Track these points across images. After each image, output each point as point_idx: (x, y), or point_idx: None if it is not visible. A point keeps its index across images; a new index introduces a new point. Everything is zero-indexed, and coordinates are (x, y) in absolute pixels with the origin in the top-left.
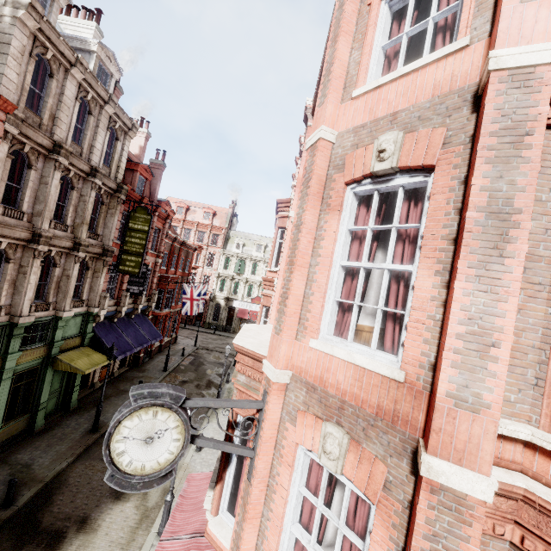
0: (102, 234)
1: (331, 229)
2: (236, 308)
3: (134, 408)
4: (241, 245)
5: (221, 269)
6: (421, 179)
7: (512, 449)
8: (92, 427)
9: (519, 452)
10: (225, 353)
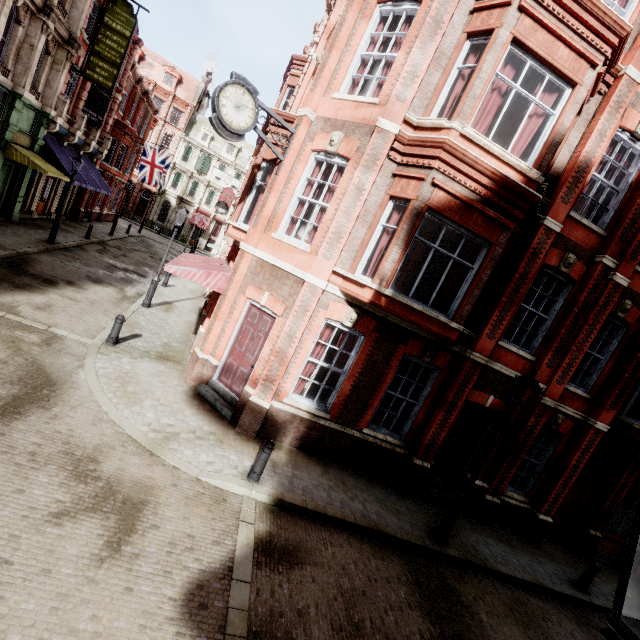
0: (69, 15)
1: (361, 29)
2: (190, 214)
3: (235, 81)
4: (209, 138)
5: (179, 159)
6: (416, 8)
7: (410, 131)
8: (48, 238)
9: (412, 133)
10: (194, 222)
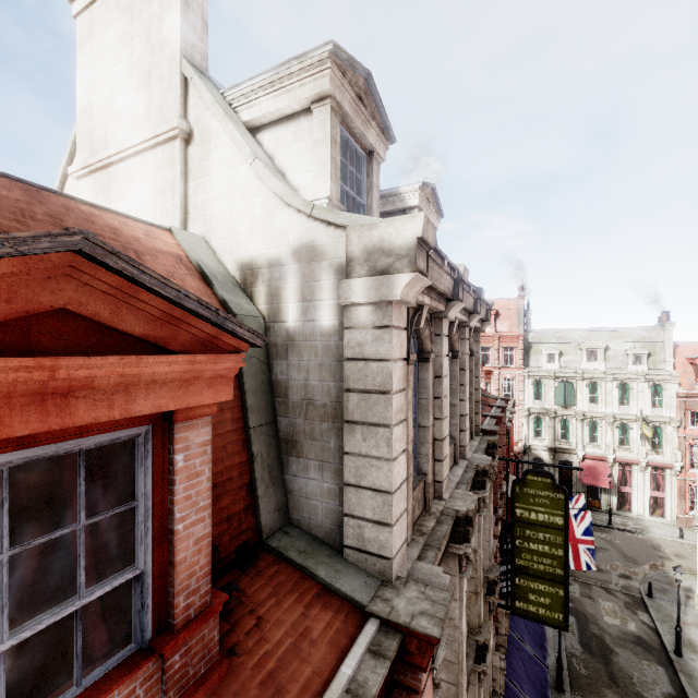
0: None
1: None
2: (573, 464)
3: None
4: (556, 356)
5: (530, 400)
6: None
7: None
8: None
9: None
10: None
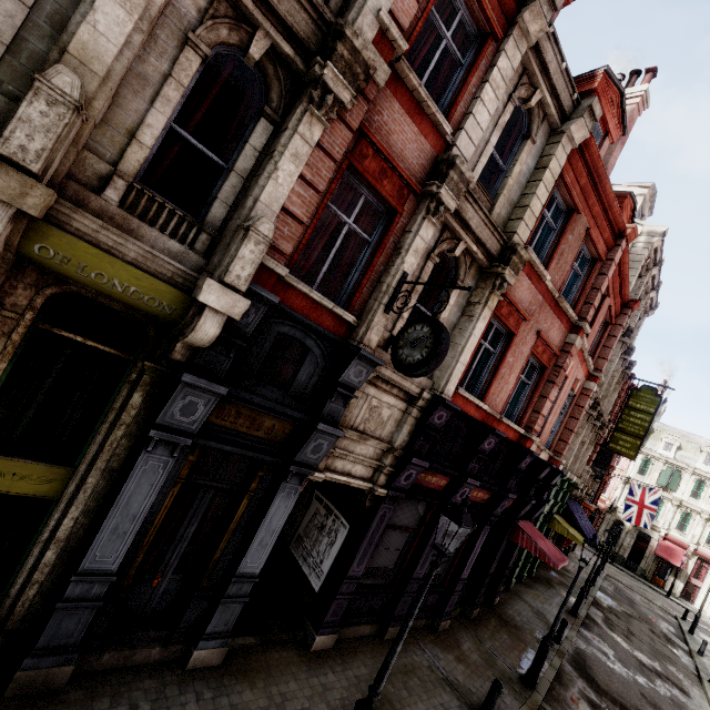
0: None
1: None
2: (651, 539)
3: None
4: (674, 447)
5: (633, 472)
6: None
7: None
8: (572, 608)
9: None
10: None
